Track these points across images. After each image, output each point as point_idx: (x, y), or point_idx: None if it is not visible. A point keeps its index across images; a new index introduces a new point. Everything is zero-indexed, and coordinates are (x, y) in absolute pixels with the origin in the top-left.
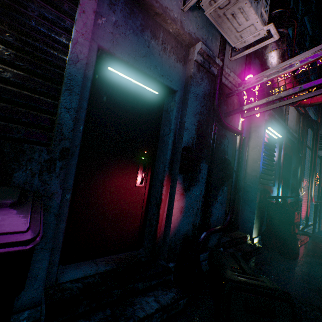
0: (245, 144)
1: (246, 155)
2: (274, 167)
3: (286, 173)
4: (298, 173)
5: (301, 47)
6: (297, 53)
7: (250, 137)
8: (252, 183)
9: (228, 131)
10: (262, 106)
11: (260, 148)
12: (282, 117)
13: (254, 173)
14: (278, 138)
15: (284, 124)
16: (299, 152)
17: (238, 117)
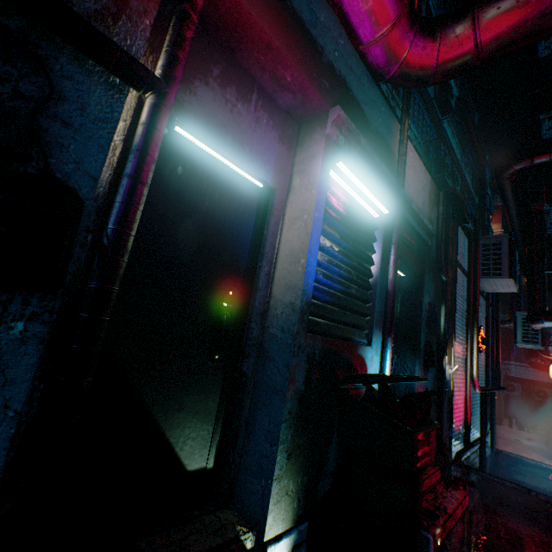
0: (273, 209)
1: (278, 242)
2: (371, 293)
3: (412, 316)
4: (440, 320)
5: (444, 107)
6: (439, 117)
7: (290, 190)
8: (282, 329)
9: (68, 47)
10: (316, 92)
11: (311, 216)
12: (391, 167)
13: (289, 297)
14: (381, 217)
15: (393, 178)
16: (440, 270)
17: (237, 111)
